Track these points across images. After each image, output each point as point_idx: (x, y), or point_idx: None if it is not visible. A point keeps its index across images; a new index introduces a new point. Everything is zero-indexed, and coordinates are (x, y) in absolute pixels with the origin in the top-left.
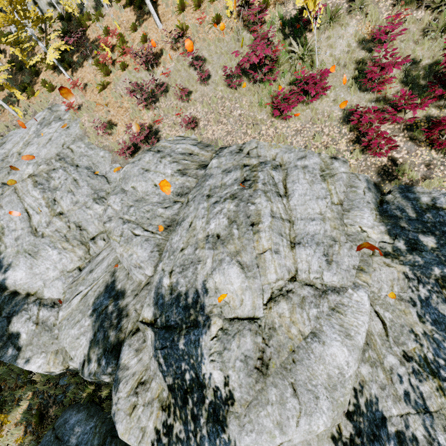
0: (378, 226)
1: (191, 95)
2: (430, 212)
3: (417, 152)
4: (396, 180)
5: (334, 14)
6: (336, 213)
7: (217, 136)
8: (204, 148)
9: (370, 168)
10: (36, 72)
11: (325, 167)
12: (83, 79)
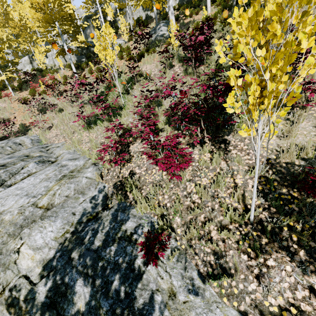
0: (52, 249)
1: (62, 112)
2: (119, 243)
3: (152, 171)
4: (117, 194)
5: (147, 76)
6: (24, 217)
7: (50, 136)
8: (34, 143)
9: (112, 179)
10: (2, 89)
11: (78, 169)
12: (20, 96)
